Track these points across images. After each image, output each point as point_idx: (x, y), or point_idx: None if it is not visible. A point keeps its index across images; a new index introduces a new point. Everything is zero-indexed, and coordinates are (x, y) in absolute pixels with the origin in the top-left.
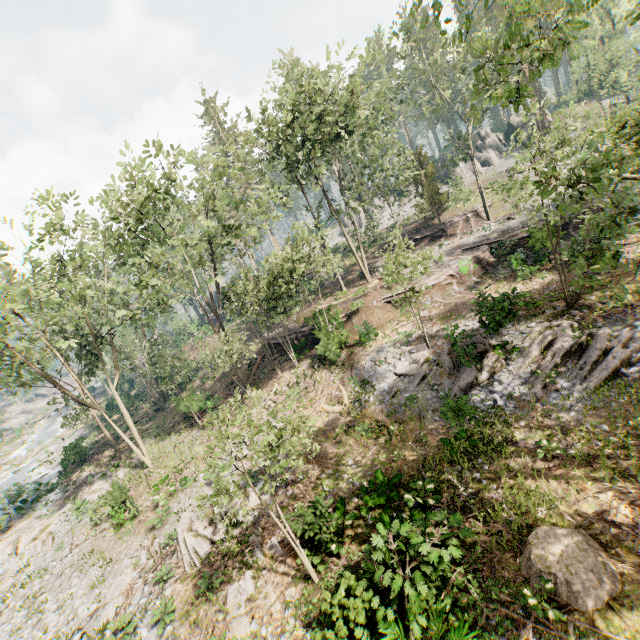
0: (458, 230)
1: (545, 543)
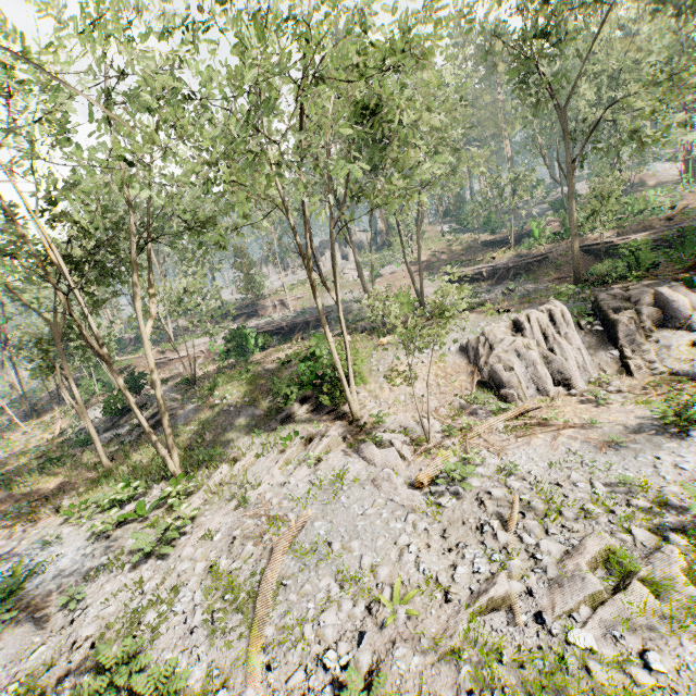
0: (267, 313)
1: None
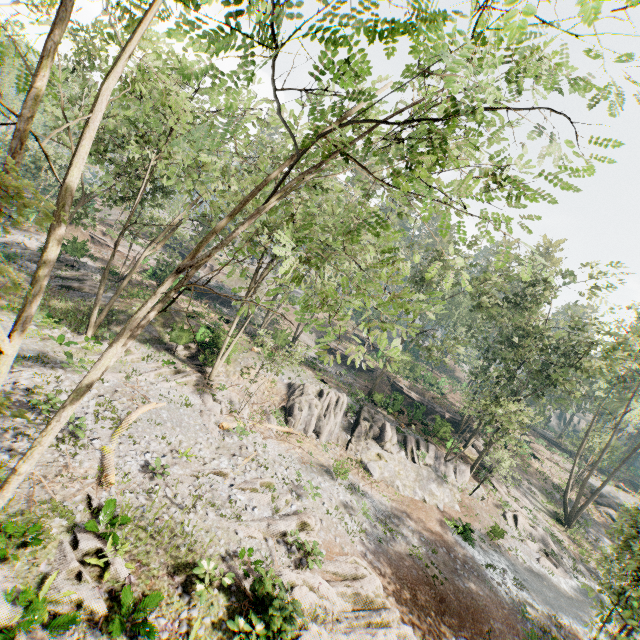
0: None
1: None
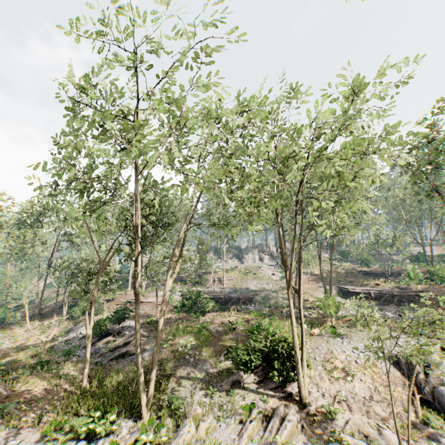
0: (208, 284)
1: None
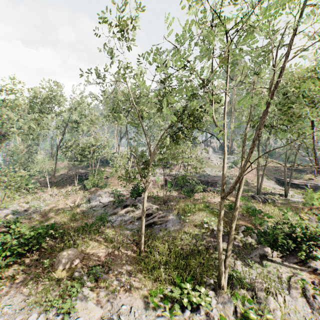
0: (175, 168)
1: (67, 251)
